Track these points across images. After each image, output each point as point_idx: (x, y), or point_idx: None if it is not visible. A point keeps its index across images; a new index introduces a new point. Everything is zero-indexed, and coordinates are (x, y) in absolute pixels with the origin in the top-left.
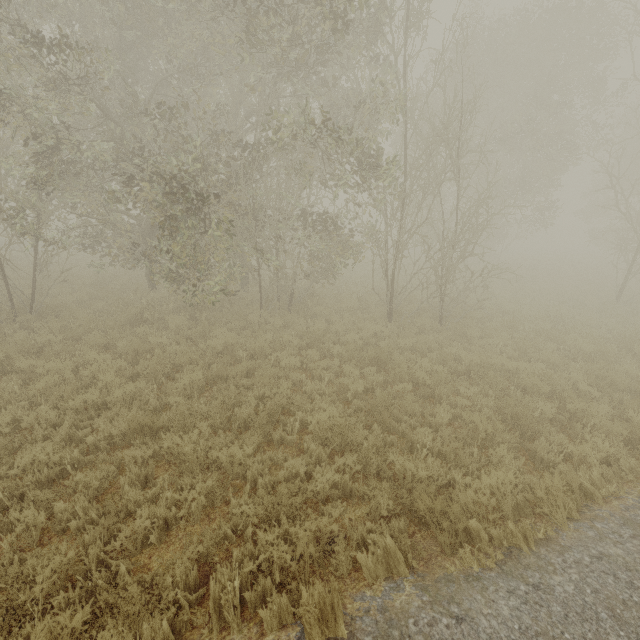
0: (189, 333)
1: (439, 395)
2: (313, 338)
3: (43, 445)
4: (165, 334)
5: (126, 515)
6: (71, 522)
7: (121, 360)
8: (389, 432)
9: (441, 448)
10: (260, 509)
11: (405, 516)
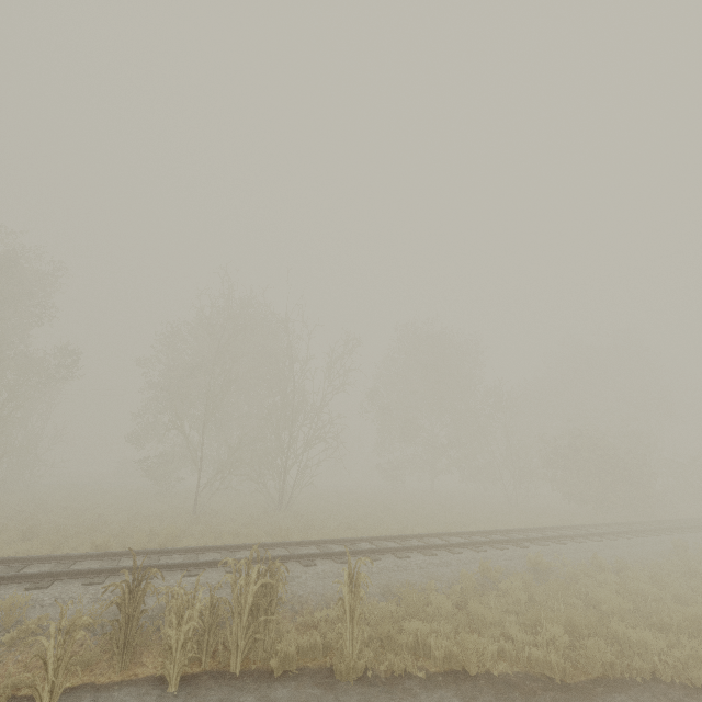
0: None
1: None
2: None
3: None
4: None
5: None
6: None
7: None
8: None
9: None
10: None
11: None
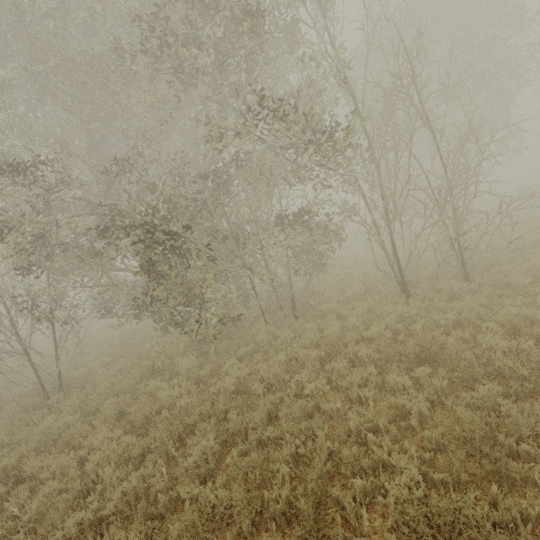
0: (200, 374)
1: None
2: (331, 344)
3: None
4: (177, 382)
5: None
6: None
7: (129, 435)
8: (512, 483)
9: None
10: None
11: None
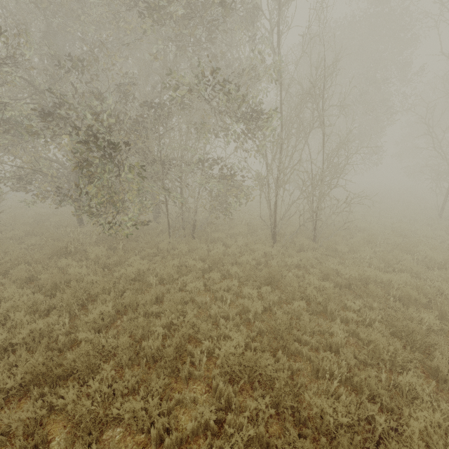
0: (107, 262)
1: (330, 310)
2: (214, 261)
3: None
4: (86, 264)
5: None
6: None
7: (38, 294)
8: (292, 354)
9: (353, 379)
10: None
11: None
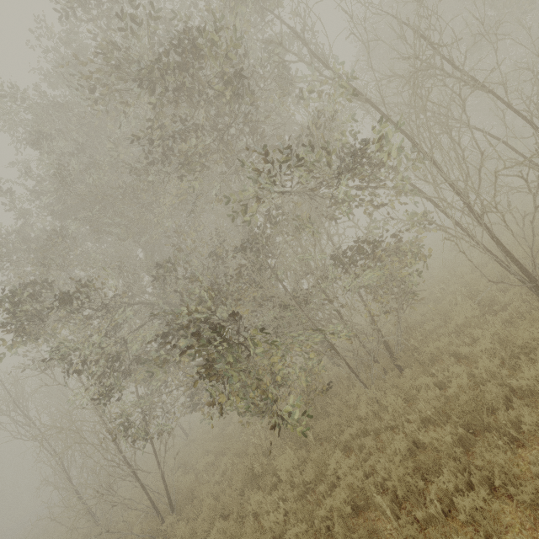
0: (304, 478)
1: None
2: (467, 412)
3: None
4: (281, 492)
5: None
6: None
7: None
8: None
9: None
10: None
11: None
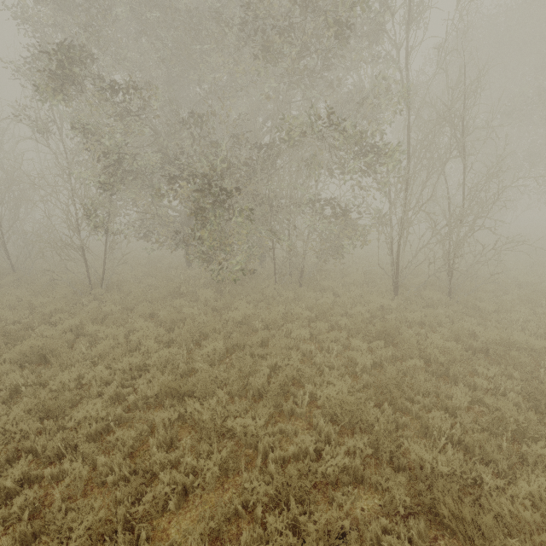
0: (215, 304)
1: (454, 374)
2: (321, 310)
3: (94, 402)
4: (196, 305)
5: (153, 474)
6: (108, 477)
7: (160, 328)
8: (400, 411)
9: (463, 438)
10: (270, 487)
11: (425, 517)
